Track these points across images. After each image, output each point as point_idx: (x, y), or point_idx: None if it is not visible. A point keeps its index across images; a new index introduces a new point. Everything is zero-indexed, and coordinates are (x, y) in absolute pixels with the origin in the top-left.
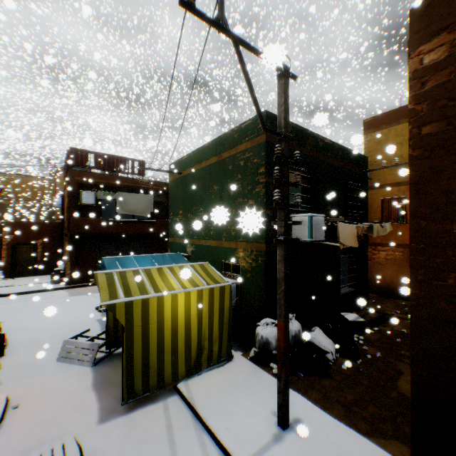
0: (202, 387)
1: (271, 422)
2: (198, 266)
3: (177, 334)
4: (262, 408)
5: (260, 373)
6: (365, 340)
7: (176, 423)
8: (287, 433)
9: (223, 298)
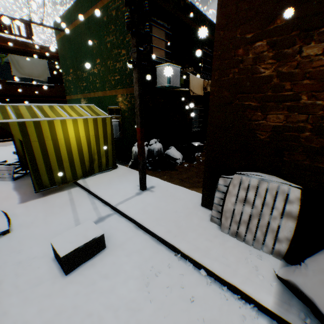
0: (95, 180)
1: (136, 189)
2: (85, 107)
3: (71, 149)
4: (132, 185)
5: (134, 172)
6: (202, 155)
7: (76, 198)
8: (144, 192)
9: (105, 126)
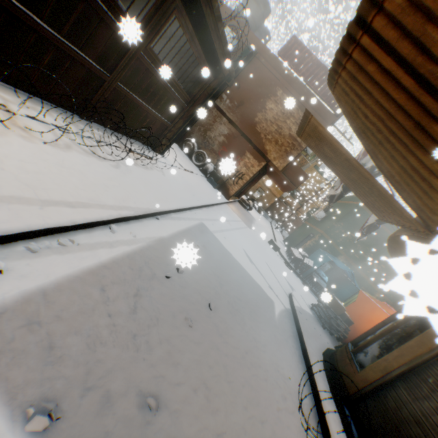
0: None
1: None
2: None
3: None
4: None
5: None
6: None
7: None
8: None
9: None
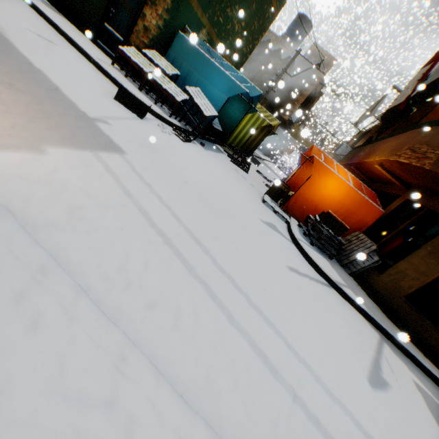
0: None
1: None
2: None
3: None
4: None
5: None
6: None
7: None
8: None
9: None
